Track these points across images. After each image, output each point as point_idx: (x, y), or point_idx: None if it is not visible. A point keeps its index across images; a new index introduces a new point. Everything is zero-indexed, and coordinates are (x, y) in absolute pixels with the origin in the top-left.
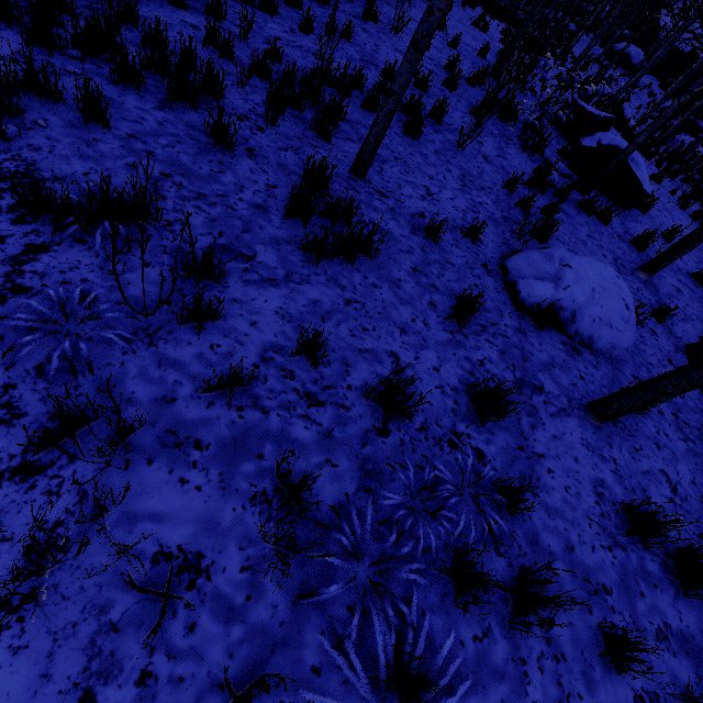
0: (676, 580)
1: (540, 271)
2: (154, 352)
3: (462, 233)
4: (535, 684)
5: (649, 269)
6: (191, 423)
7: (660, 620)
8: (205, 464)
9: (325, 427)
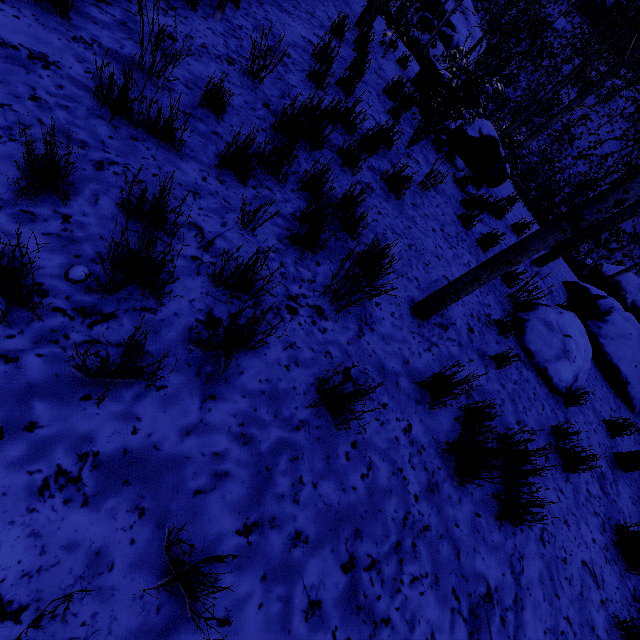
0: None
1: (555, 349)
2: None
3: (491, 326)
4: None
5: (542, 265)
6: None
7: None
8: None
9: None
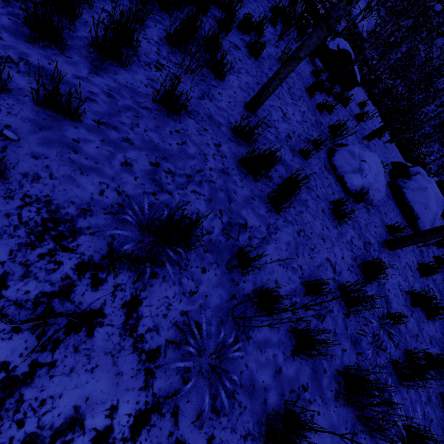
0: (425, 314)
1: (353, 167)
2: (252, 343)
3: (308, 144)
4: (422, 395)
5: (370, 139)
6: (294, 377)
7: (428, 335)
8: (312, 397)
9: (332, 330)
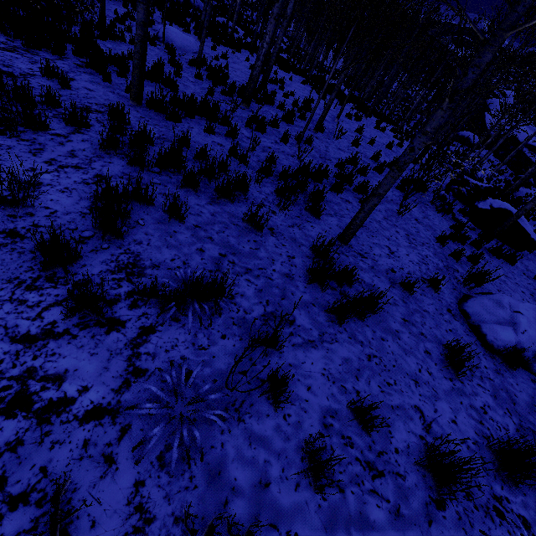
0: None
1: (497, 316)
2: (243, 428)
3: (424, 283)
4: None
5: None
6: (287, 512)
7: None
8: None
9: (393, 503)
